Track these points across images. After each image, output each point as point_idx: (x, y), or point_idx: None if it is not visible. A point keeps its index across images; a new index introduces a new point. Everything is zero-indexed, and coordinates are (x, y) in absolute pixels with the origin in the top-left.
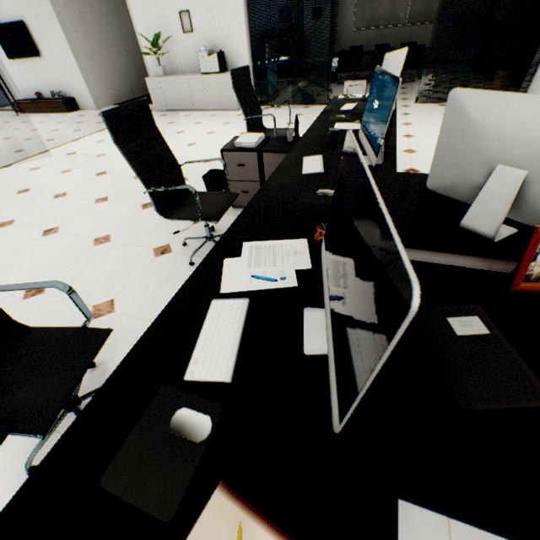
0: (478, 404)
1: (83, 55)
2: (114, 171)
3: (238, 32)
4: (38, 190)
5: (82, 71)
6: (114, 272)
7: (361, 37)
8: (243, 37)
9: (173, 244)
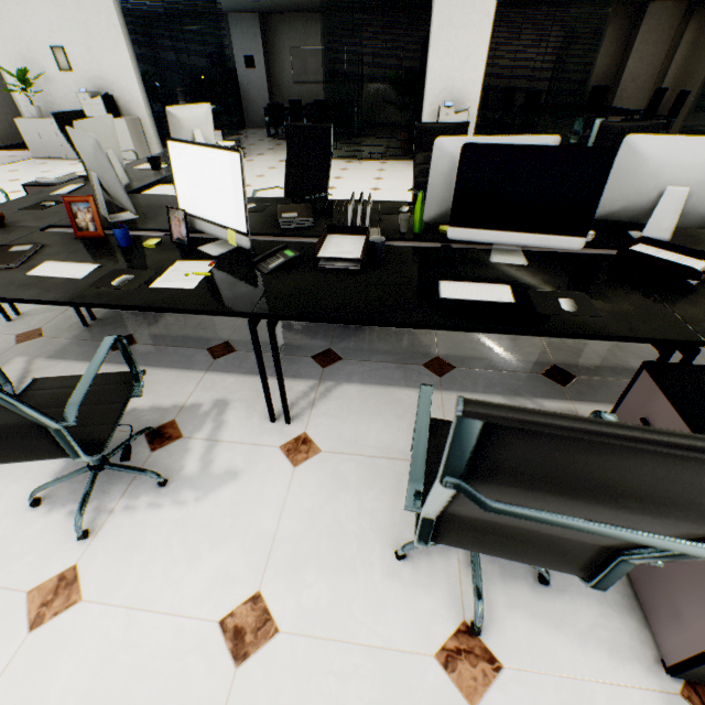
0: None
1: None
2: None
3: (127, 75)
4: None
5: None
6: None
7: (304, 91)
8: (134, 81)
9: None
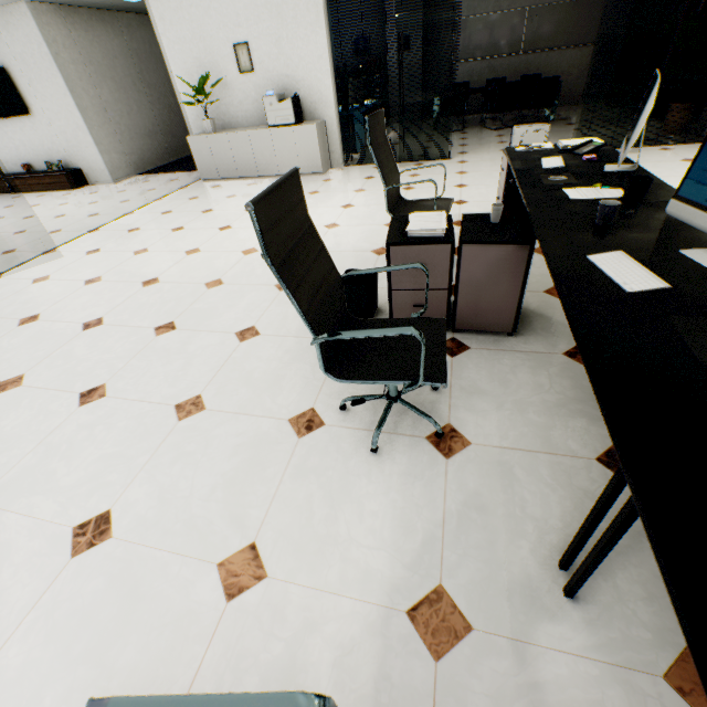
0: None
1: (92, 109)
2: (170, 277)
3: (319, 68)
4: (53, 316)
5: (91, 131)
6: (234, 478)
7: (463, 71)
8: (326, 75)
9: (320, 407)
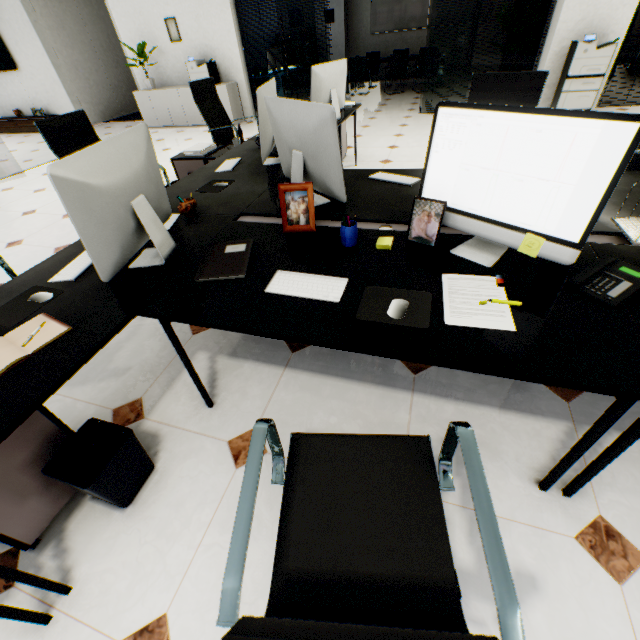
0: (204, 277)
1: (65, 67)
2: None
3: (229, 40)
4: (7, 209)
5: (65, 85)
6: None
7: (380, 42)
8: (234, 46)
9: None
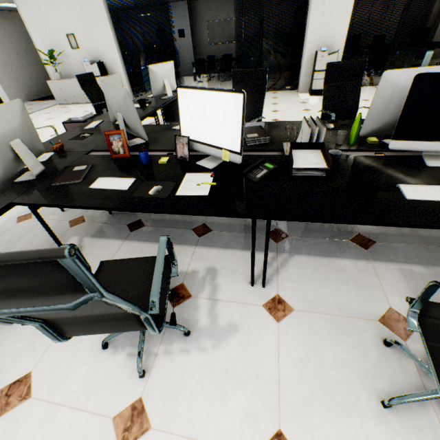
0: (57, 183)
1: None
2: None
3: (111, 48)
4: None
5: None
6: None
7: (215, 49)
8: (115, 52)
9: None
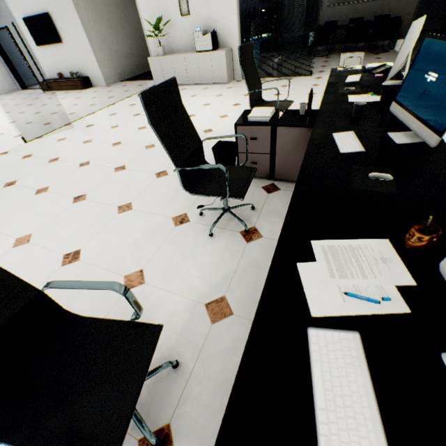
0: None
1: (95, 40)
2: (127, 141)
3: (229, 12)
4: (65, 159)
5: (95, 53)
6: (139, 241)
7: (335, 12)
8: (234, 17)
9: (189, 213)
